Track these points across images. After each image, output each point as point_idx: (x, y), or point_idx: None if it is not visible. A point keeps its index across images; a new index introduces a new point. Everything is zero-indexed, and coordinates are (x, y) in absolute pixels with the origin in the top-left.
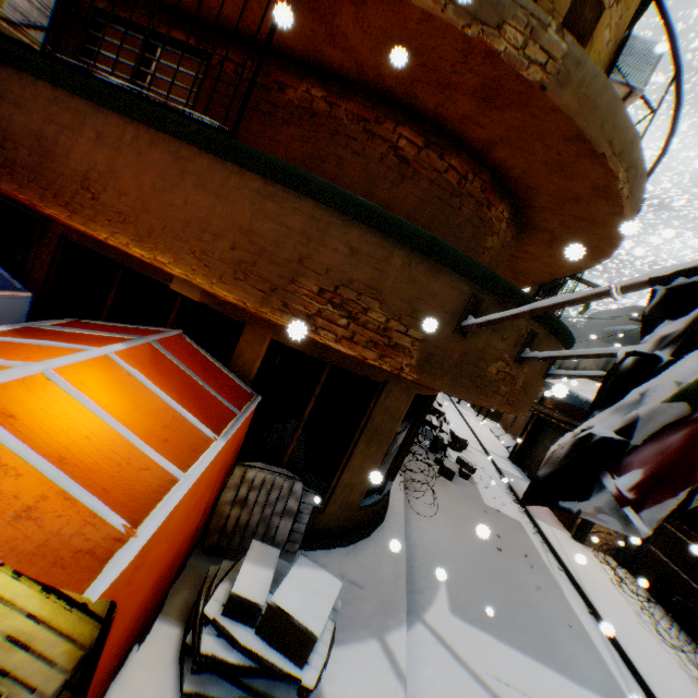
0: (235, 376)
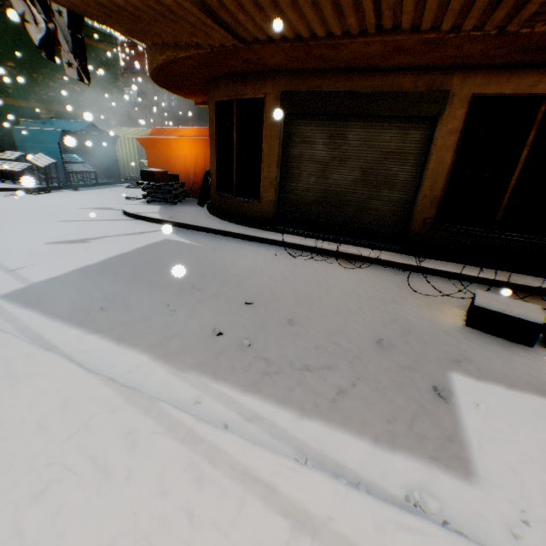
0: None
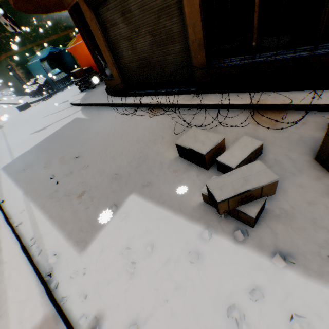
0: None
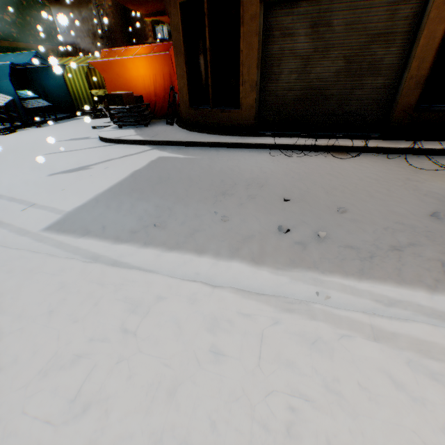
0: (171, 49)
